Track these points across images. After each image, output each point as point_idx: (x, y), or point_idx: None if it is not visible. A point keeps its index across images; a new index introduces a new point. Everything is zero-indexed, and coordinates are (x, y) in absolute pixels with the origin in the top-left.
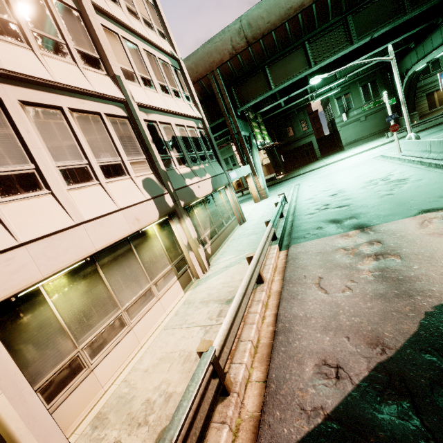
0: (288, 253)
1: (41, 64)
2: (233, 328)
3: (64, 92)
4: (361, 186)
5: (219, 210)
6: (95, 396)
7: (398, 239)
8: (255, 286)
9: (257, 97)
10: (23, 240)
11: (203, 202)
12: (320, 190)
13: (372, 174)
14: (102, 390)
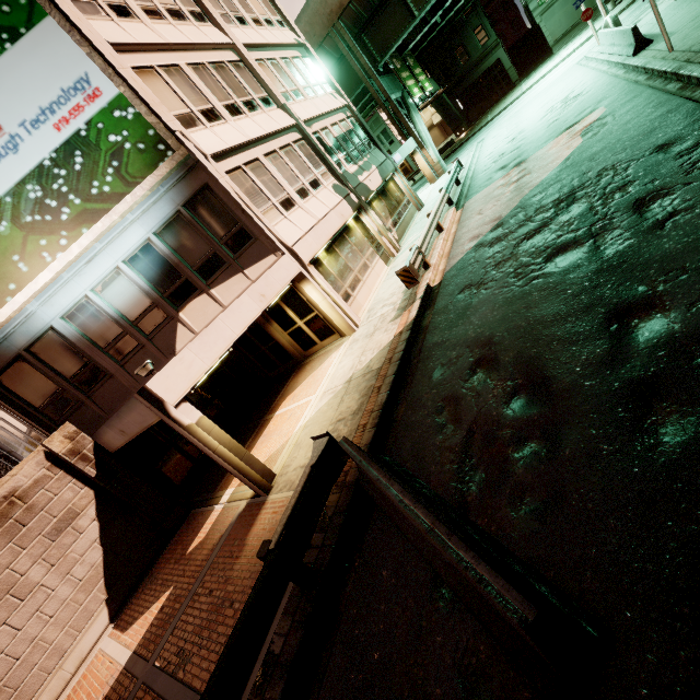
0: (463, 209)
1: (256, 124)
2: (425, 243)
3: (271, 138)
4: (540, 118)
5: (394, 200)
6: (361, 310)
7: (536, 162)
8: (438, 235)
9: (398, 36)
10: (305, 231)
11: (377, 195)
12: (502, 139)
13: (558, 97)
14: (363, 308)
